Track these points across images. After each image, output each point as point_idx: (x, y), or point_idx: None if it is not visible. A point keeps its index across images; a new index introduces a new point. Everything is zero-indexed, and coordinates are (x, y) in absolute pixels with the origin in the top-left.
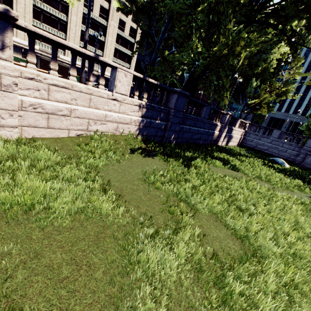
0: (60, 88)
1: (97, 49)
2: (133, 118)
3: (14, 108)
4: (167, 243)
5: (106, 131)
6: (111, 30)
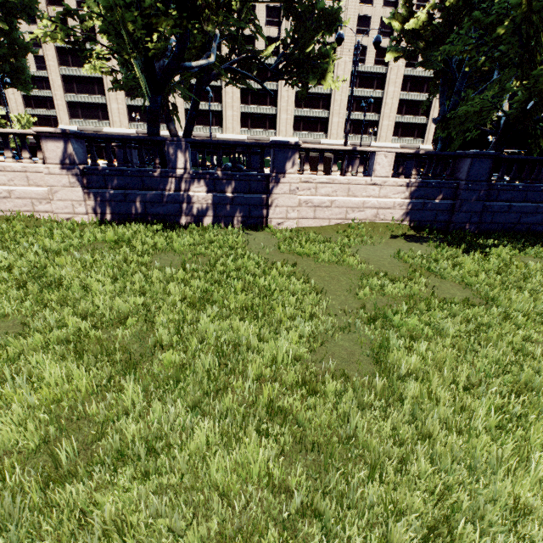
0: (324, 184)
1: (370, 114)
2: (397, 201)
3: (295, 205)
4: (391, 280)
5: (364, 219)
6: (393, 75)
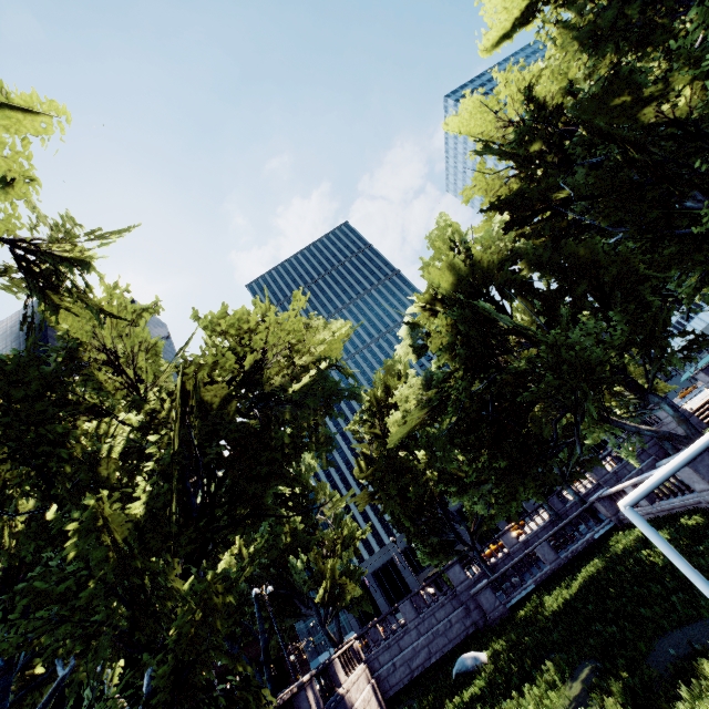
0: None
1: None
2: None
3: None
4: None
5: None
6: None
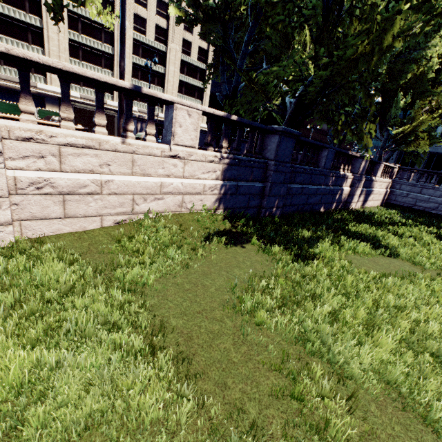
0: (79, 149)
1: (155, 86)
2: (208, 183)
3: (2, 193)
4: None
5: (164, 211)
6: (172, 56)
